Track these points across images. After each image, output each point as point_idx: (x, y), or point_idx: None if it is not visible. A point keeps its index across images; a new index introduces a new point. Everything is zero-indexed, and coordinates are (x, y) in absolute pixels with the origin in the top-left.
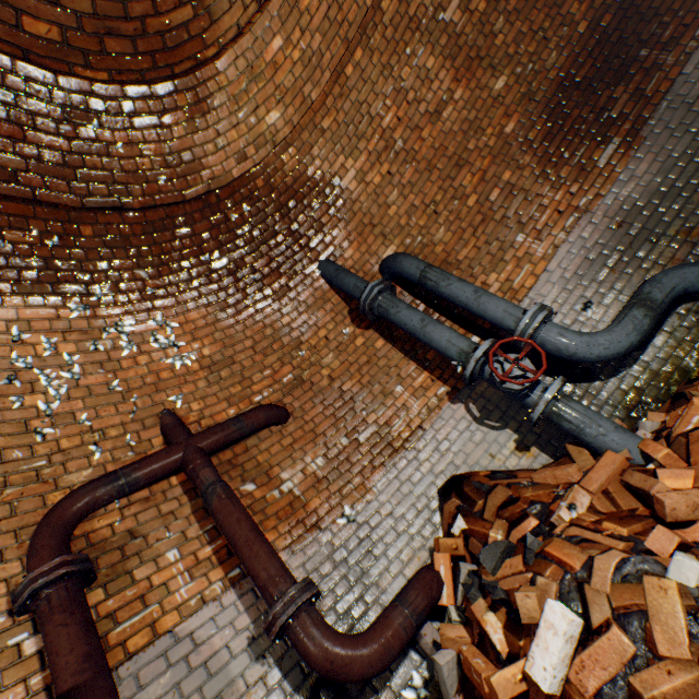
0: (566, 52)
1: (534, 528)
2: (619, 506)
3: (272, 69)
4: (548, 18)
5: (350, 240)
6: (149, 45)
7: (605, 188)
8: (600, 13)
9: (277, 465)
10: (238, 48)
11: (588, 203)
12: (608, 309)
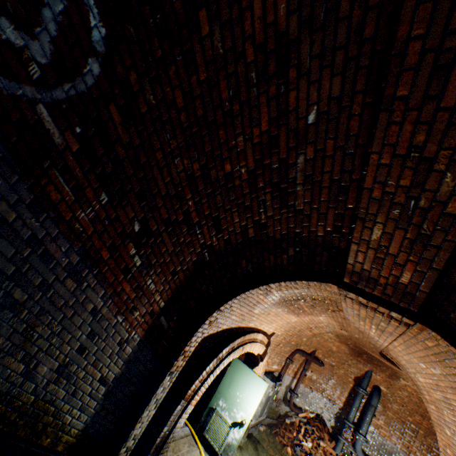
0: None
1: (316, 435)
2: (325, 452)
3: None
4: None
5: (382, 377)
6: None
7: None
8: None
9: (311, 369)
10: None
11: None
12: (375, 455)
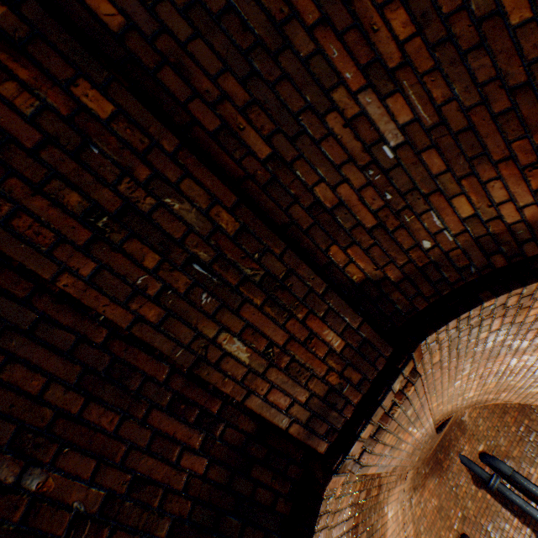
0: None
1: None
2: None
3: None
4: None
5: (465, 441)
6: None
7: None
8: None
9: None
10: None
11: None
12: None
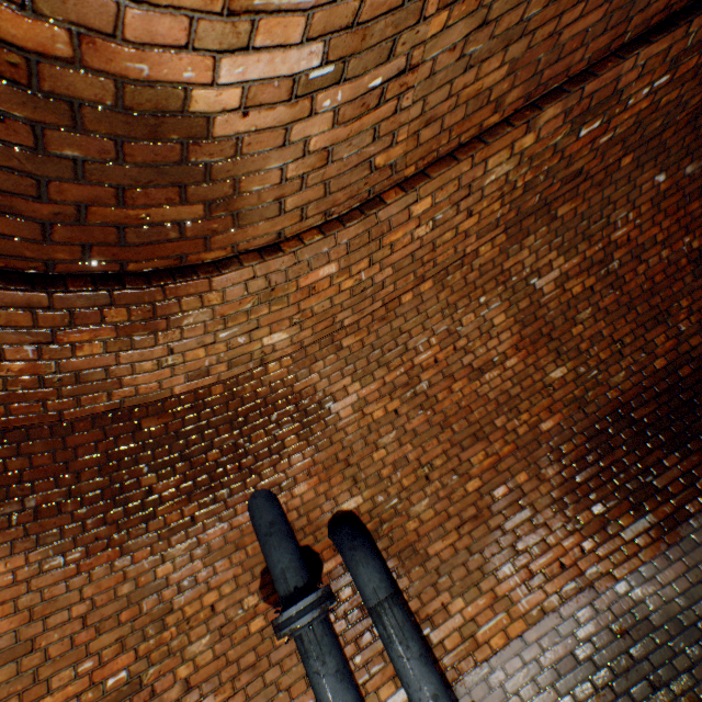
0: (634, 379)
1: None
2: None
3: (304, 292)
4: (632, 333)
5: (310, 473)
6: (83, 232)
7: (621, 570)
8: (681, 360)
9: None
10: (262, 266)
11: (597, 576)
12: None
